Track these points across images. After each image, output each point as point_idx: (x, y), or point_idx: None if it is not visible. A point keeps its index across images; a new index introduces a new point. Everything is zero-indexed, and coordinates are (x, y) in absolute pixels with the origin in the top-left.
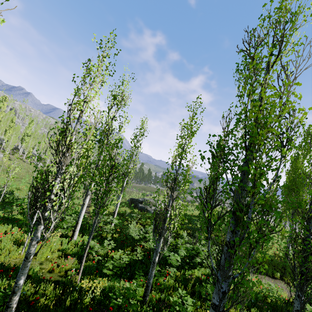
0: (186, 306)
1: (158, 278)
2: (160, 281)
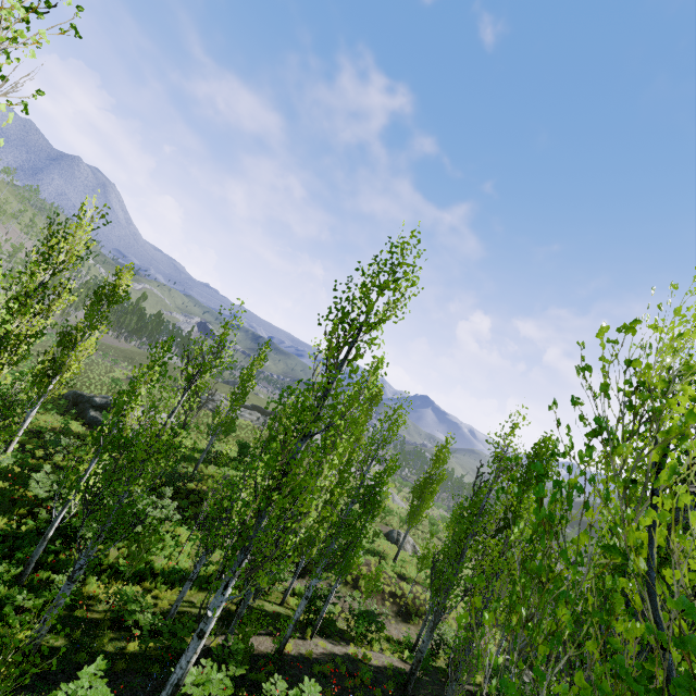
0: (86, 585)
1: (60, 553)
2: (62, 557)
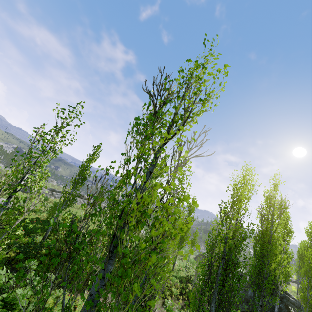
0: None
1: None
2: None
